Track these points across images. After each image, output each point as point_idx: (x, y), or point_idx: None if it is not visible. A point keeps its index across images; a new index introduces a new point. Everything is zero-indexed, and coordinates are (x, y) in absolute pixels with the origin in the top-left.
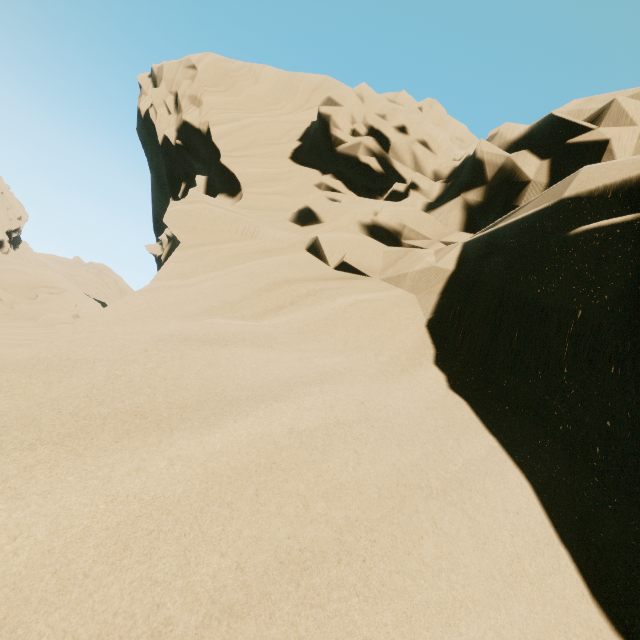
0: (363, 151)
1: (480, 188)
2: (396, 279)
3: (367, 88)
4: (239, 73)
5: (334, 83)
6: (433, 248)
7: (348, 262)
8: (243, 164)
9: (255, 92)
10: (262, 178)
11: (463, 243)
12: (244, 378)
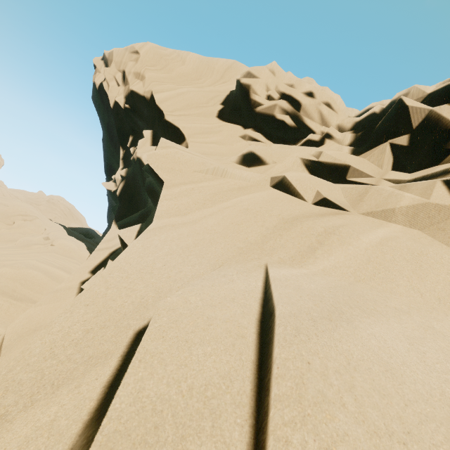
0: (278, 111)
1: (406, 135)
2: (382, 214)
3: (277, 65)
4: (170, 57)
5: (240, 65)
6: (384, 185)
7: (329, 198)
8: (184, 120)
9: (183, 71)
10: (200, 131)
11: (442, 181)
12: (447, 394)
